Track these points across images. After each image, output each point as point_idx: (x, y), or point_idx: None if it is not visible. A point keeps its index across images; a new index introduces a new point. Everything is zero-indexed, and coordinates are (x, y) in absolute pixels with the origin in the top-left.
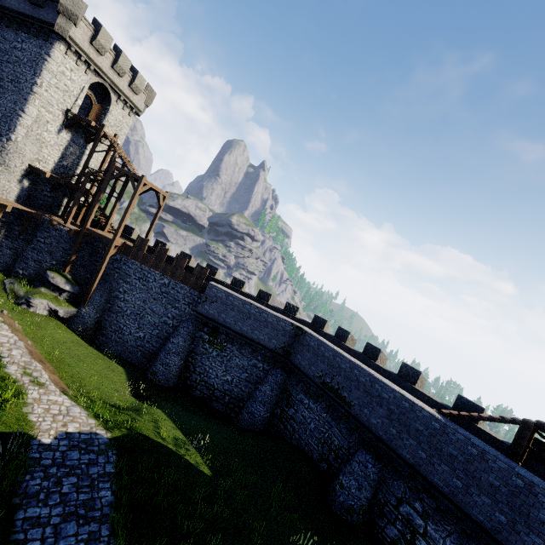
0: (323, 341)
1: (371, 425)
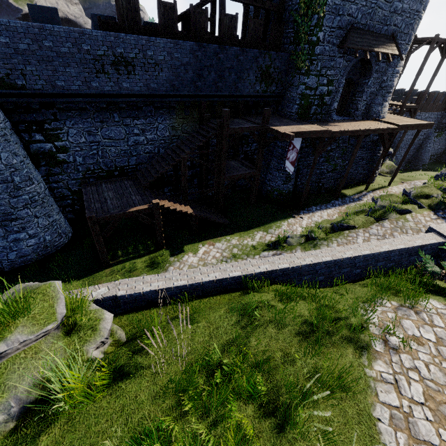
0: None
1: None
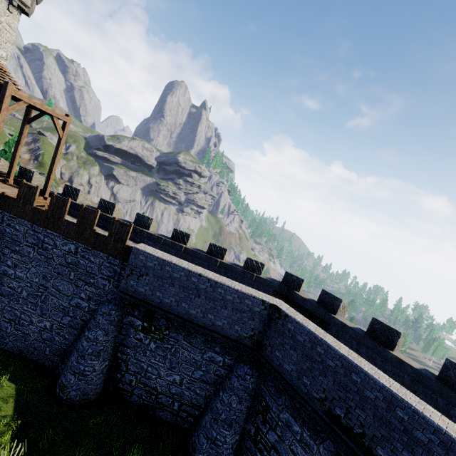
0: (319, 336)
1: None
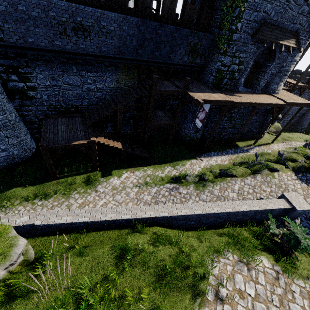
0: None
1: None
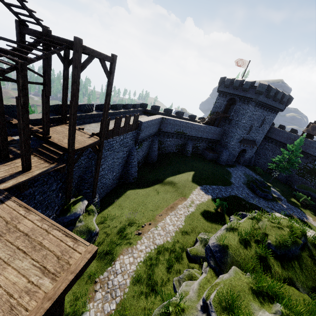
0: (174, 119)
1: (192, 135)
